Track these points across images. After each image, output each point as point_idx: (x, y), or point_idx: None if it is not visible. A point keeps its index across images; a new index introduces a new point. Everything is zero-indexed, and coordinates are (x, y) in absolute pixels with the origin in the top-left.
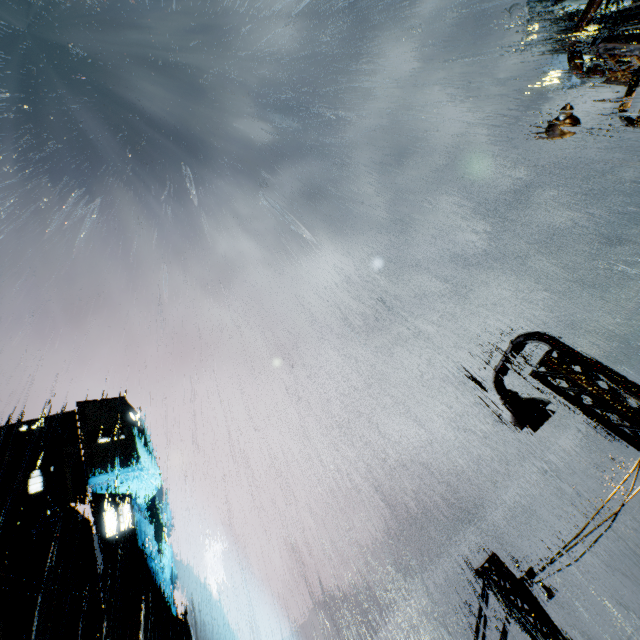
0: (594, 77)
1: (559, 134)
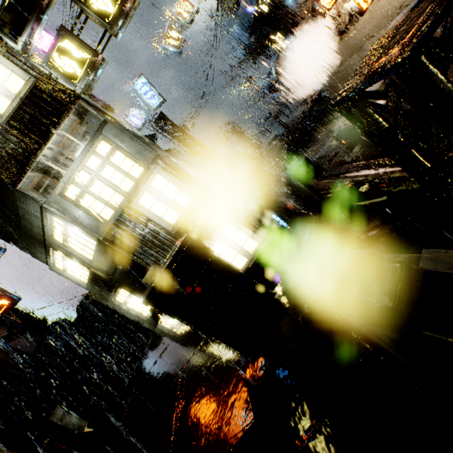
0: (239, 74)
1: (233, 82)
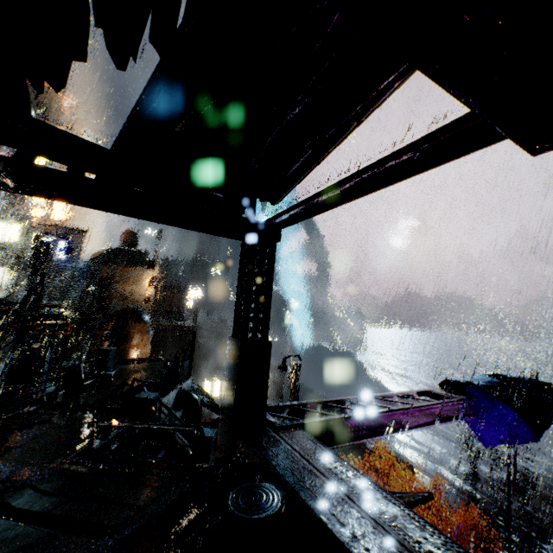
0: None
1: None
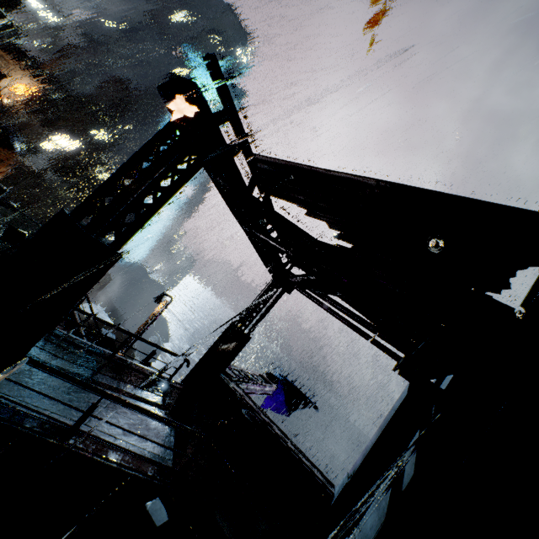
0: None
1: None
